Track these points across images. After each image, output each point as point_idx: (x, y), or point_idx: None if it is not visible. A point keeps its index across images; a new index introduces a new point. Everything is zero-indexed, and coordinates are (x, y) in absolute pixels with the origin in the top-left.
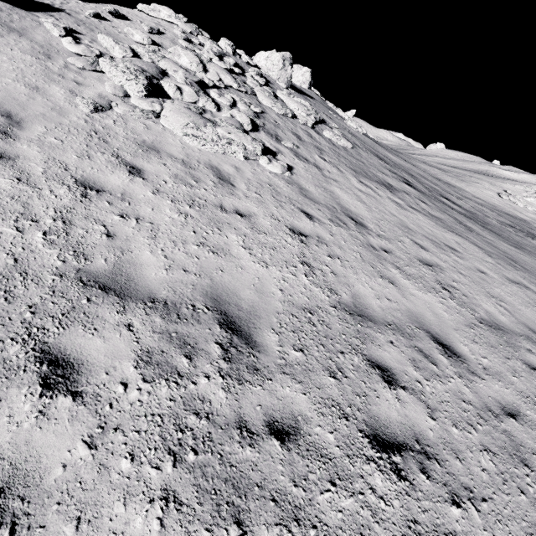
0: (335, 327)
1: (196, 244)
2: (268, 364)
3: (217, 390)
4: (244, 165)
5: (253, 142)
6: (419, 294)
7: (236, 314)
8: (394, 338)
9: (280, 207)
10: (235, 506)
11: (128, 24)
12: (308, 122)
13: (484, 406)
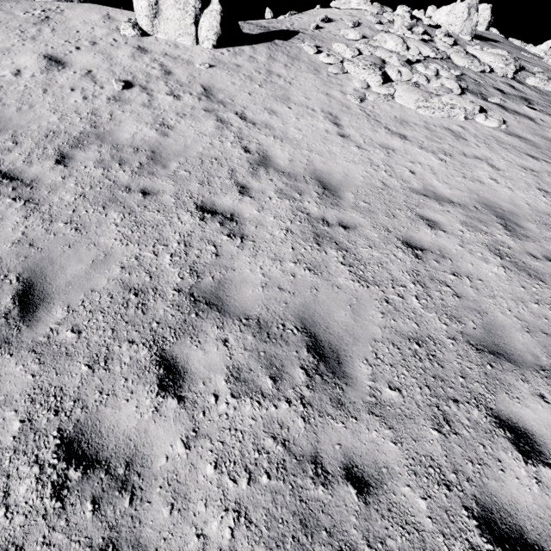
0: None
1: (459, 177)
2: (534, 236)
3: (508, 240)
4: (465, 124)
5: (471, 104)
6: None
7: (502, 213)
8: None
9: (507, 152)
10: (538, 277)
11: (335, 25)
12: (508, 73)
13: None
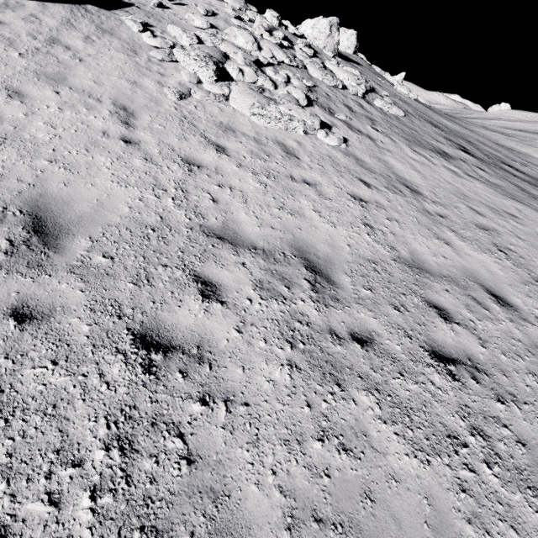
0: (396, 276)
1: (277, 207)
2: (345, 297)
3: (311, 309)
4: (304, 139)
5: (311, 117)
6: (474, 254)
7: (316, 261)
8: (450, 288)
9: (340, 176)
10: (335, 376)
11: (185, 9)
12: (359, 92)
13: (533, 344)
